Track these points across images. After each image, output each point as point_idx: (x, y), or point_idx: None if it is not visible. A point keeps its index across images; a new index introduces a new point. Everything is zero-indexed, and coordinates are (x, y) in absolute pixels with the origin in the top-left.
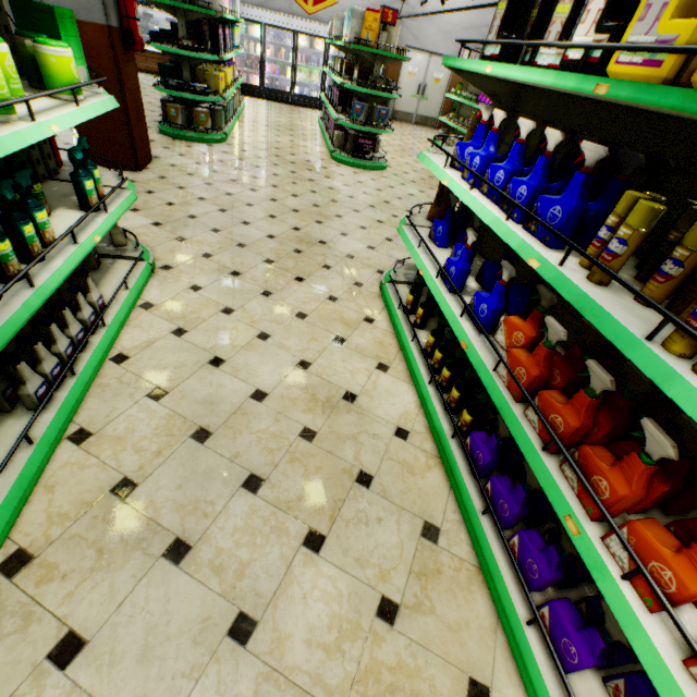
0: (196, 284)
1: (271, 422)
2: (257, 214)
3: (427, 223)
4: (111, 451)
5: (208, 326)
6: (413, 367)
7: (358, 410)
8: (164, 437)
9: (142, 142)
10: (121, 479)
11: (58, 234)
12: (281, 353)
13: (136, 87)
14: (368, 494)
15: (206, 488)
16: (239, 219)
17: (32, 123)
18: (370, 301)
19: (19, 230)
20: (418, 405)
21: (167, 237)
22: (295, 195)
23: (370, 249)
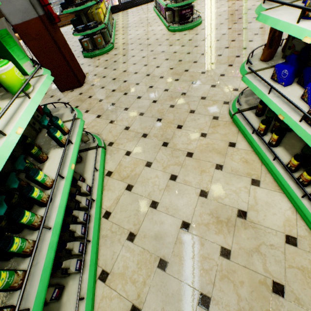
0: (127, 150)
1: (199, 246)
2: (142, 88)
3: (262, 65)
4: (120, 285)
5: (142, 178)
6: (281, 182)
7: (251, 224)
8: (144, 269)
9: (78, 70)
10: (131, 306)
11: (54, 173)
12: (187, 188)
13: (65, 42)
14: (286, 304)
15: (177, 308)
16: (134, 96)
17: (4, 139)
18: (227, 128)
19: (30, 197)
20: (294, 211)
21: (105, 123)
22: (158, 66)
23: (213, 87)
